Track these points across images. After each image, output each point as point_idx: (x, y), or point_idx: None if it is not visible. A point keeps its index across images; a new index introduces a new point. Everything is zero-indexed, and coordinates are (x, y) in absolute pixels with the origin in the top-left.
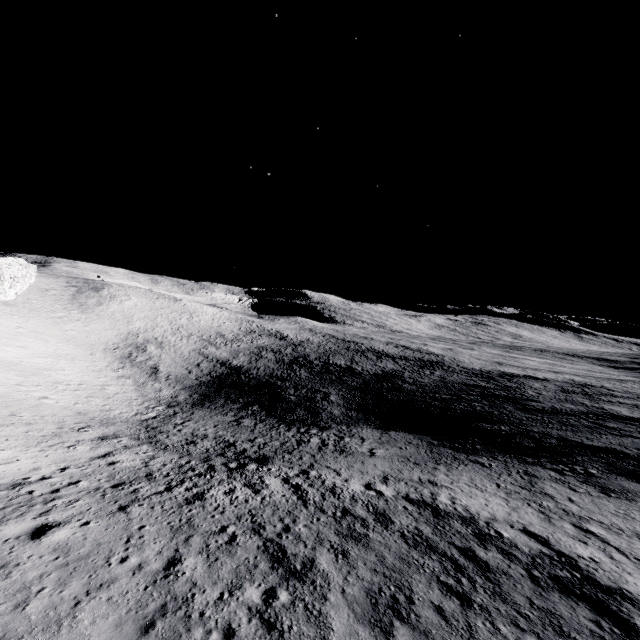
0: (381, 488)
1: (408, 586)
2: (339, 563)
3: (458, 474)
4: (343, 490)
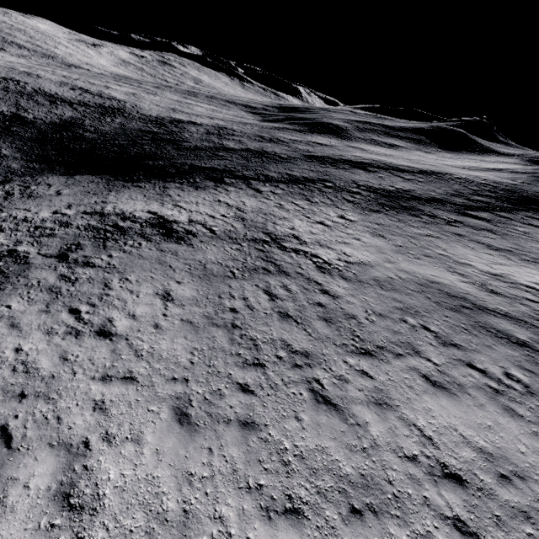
0: (66, 212)
1: (78, 243)
2: (35, 246)
3: (123, 195)
4: (34, 218)
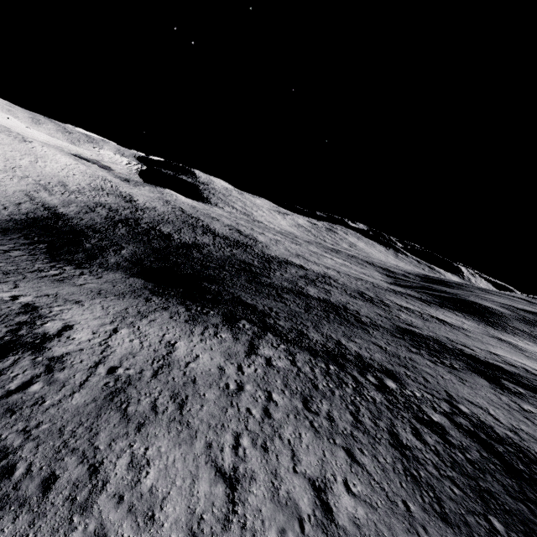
0: (24, 298)
1: None
2: None
3: (114, 301)
4: None
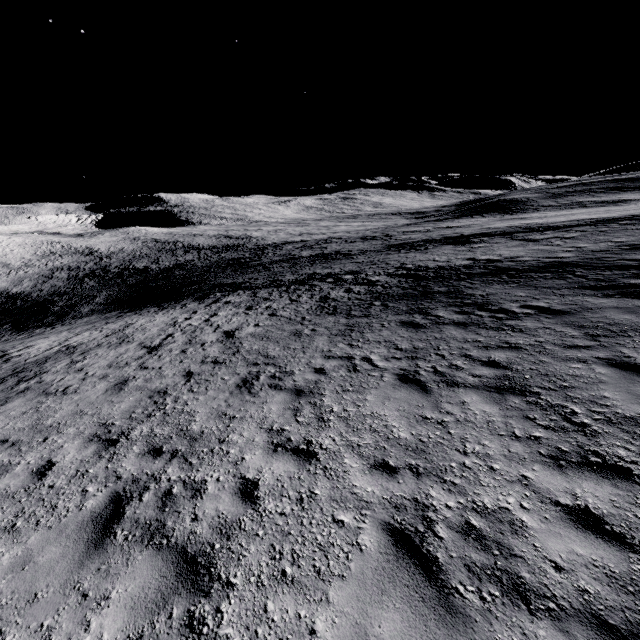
0: None
1: None
2: None
3: (82, 327)
4: None
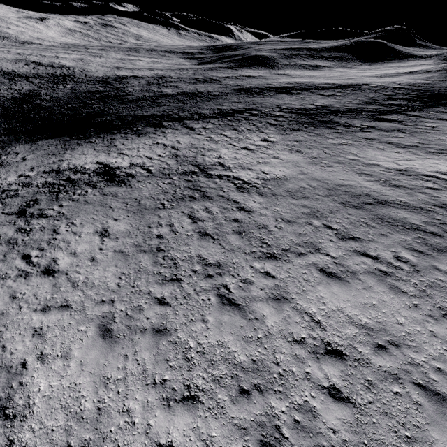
0: (29, 174)
1: (35, 199)
2: (1, 207)
3: (77, 151)
4: (3, 184)
